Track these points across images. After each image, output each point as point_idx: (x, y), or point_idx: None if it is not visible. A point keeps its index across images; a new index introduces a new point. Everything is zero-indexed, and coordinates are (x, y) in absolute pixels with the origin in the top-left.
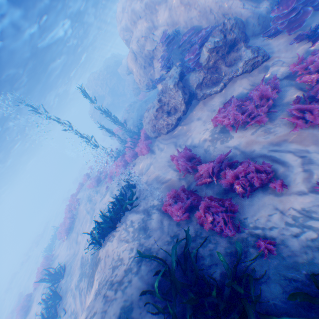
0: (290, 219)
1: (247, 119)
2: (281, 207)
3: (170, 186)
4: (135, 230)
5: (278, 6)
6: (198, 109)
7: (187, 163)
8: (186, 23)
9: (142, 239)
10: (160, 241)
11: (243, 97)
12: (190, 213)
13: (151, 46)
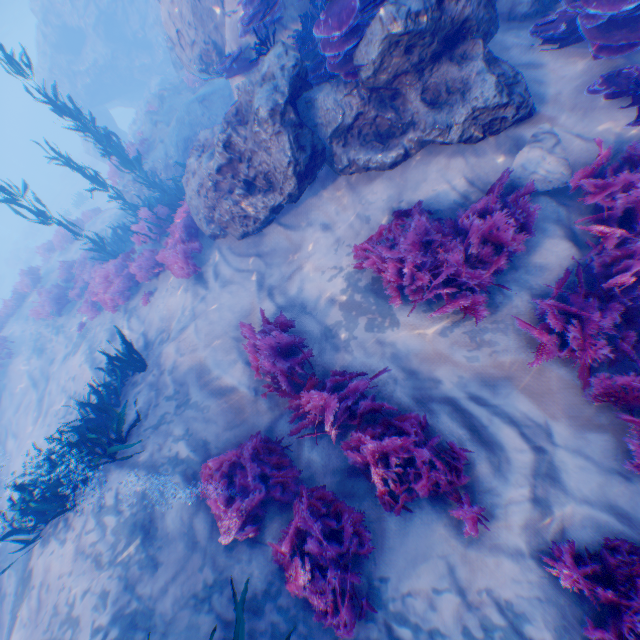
0: (478, 624)
1: (441, 292)
2: (465, 578)
3: (229, 412)
4: (125, 532)
5: None
6: (329, 195)
7: (278, 365)
8: None
9: (136, 571)
10: (178, 594)
11: (444, 210)
12: (265, 516)
13: None
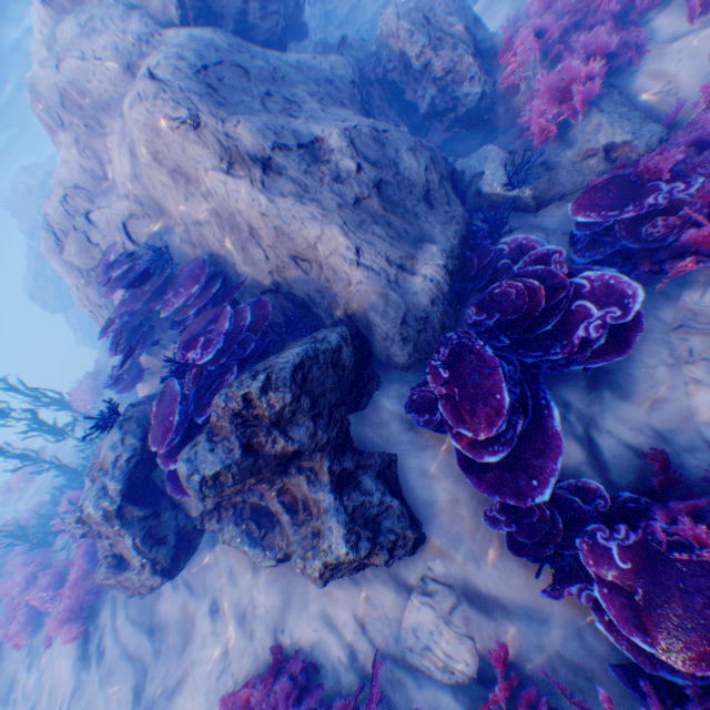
0: None
1: None
2: None
3: None
4: None
5: (451, 370)
6: (223, 556)
7: None
8: (188, 227)
9: None
10: None
11: (329, 666)
12: None
13: (87, 256)
